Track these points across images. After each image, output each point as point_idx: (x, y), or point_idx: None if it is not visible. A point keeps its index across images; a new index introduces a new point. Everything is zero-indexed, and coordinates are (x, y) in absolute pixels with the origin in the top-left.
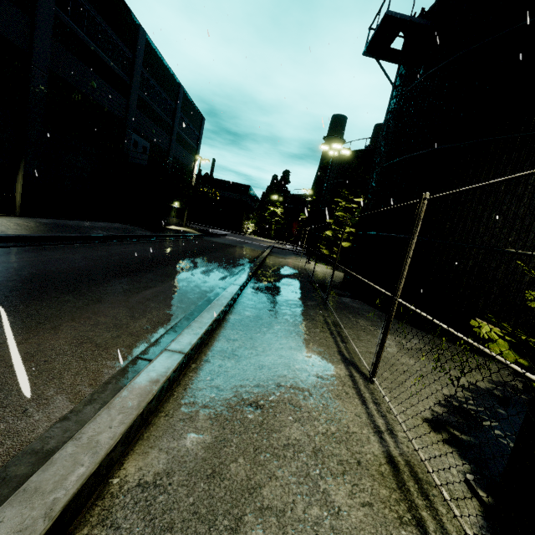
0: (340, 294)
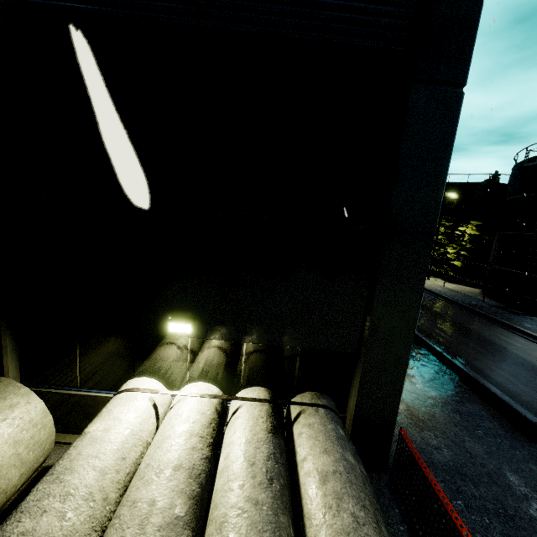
0: (524, 314)
